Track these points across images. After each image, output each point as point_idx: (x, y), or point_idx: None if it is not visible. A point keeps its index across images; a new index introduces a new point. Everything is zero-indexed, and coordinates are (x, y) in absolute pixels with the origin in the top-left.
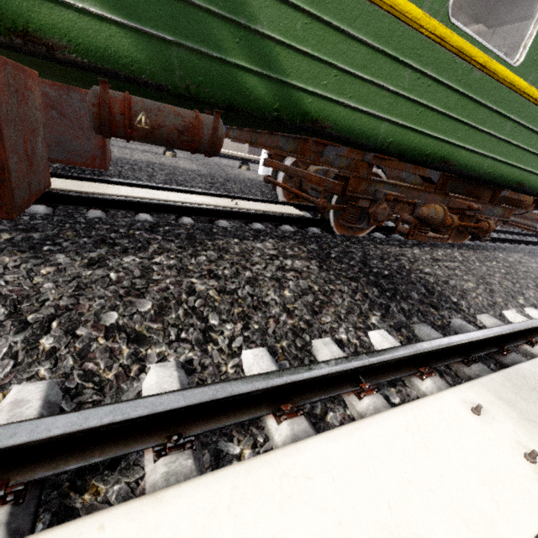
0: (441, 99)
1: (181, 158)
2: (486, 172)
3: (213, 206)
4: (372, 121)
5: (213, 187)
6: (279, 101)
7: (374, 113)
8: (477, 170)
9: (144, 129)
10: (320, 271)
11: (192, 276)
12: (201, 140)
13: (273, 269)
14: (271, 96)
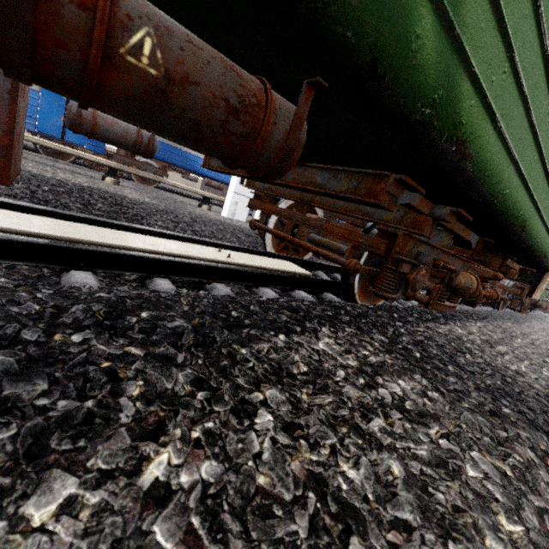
0: (548, 149)
1: (125, 187)
2: (536, 242)
3: (198, 258)
4: (504, 160)
5: (177, 228)
6: (443, 86)
7: (512, 148)
8: (533, 238)
9: (144, 73)
10: (448, 401)
11: (293, 542)
12: (267, 139)
13: (406, 423)
14: (439, 71)
